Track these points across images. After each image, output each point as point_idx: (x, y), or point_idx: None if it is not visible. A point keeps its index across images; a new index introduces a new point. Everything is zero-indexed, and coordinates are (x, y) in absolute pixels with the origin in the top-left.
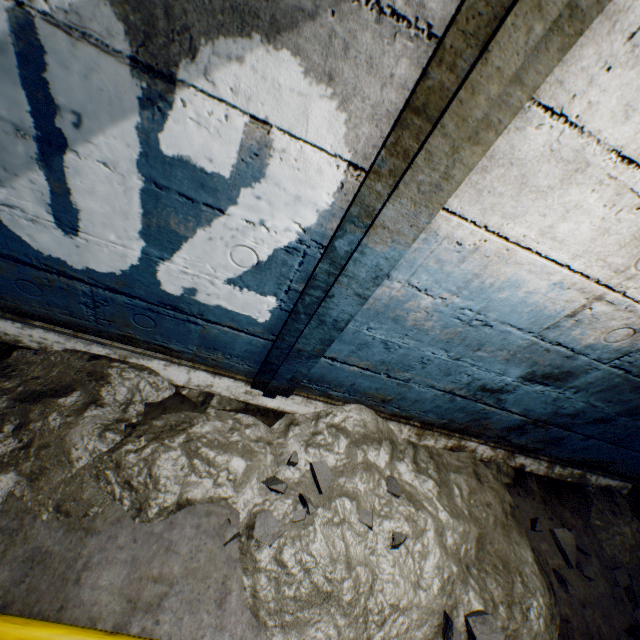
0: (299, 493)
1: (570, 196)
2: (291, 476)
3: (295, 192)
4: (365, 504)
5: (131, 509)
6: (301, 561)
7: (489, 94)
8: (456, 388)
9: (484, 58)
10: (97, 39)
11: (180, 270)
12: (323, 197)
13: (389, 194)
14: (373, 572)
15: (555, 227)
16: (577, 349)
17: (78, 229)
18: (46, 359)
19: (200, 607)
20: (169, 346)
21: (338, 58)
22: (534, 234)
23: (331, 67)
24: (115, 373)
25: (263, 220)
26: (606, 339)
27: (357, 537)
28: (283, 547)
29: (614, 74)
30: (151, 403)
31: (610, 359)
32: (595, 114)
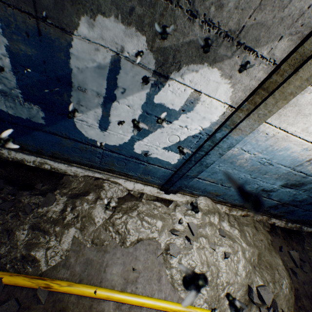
0: (185, 235)
1: None
2: (180, 228)
3: (203, 115)
4: (211, 240)
5: (119, 242)
6: (189, 263)
7: (295, 84)
8: (251, 190)
9: (296, 73)
10: (143, 65)
11: (144, 144)
12: (214, 117)
13: (244, 117)
14: (217, 268)
15: (308, 128)
16: (308, 174)
17: (107, 129)
18: (77, 179)
19: (151, 282)
20: (128, 173)
21: (235, 71)
22: (299, 130)
23: (232, 73)
24: (106, 185)
25: (186, 125)
26: None
27: (210, 254)
28: (181, 258)
29: None
30: (119, 197)
31: None
32: None
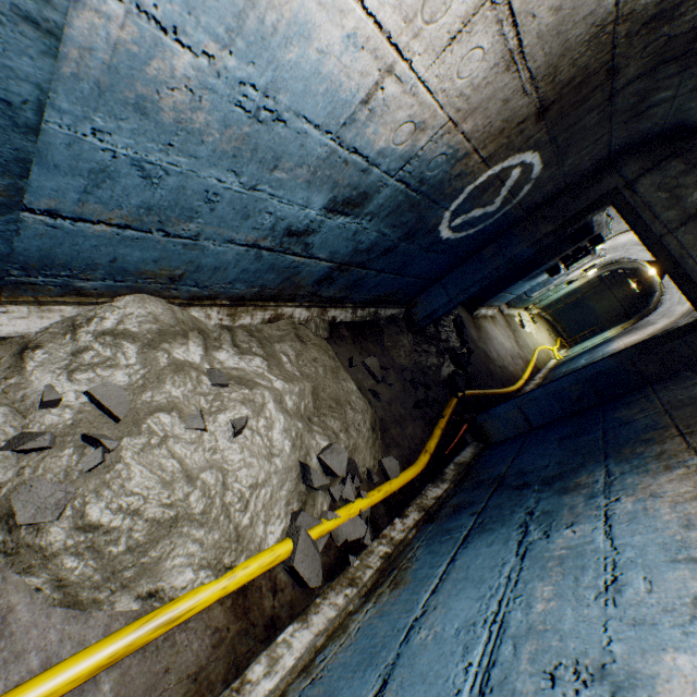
0: (81, 435)
1: None
2: (58, 421)
3: None
4: (190, 409)
5: None
6: (121, 509)
7: None
8: (261, 238)
9: None
10: None
11: None
12: None
13: None
14: (222, 469)
15: None
16: (372, 158)
17: None
18: None
19: None
20: None
21: None
22: None
23: None
24: None
25: None
26: (395, 141)
27: (191, 446)
28: (84, 509)
29: None
30: None
31: (397, 170)
32: None
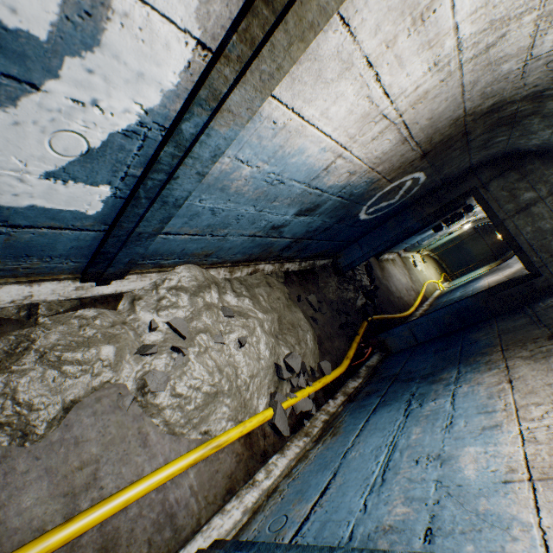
0: (171, 346)
1: (340, 87)
2: (157, 339)
3: (138, 68)
4: (215, 331)
5: (13, 441)
6: (192, 386)
7: (320, 1)
8: (257, 232)
9: None
10: None
11: None
12: (169, 76)
13: (235, 79)
14: (234, 366)
15: (329, 109)
16: (324, 190)
17: None
18: None
19: (131, 457)
20: None
21: None
22: (318, 115)
23: None
24: None
25: (96, 99)
26: (338, 181)
27: (219, 353)
28: (175, 386)
29: (377, 1)
30: None
31: (337, 193)
32: (363, 28)
